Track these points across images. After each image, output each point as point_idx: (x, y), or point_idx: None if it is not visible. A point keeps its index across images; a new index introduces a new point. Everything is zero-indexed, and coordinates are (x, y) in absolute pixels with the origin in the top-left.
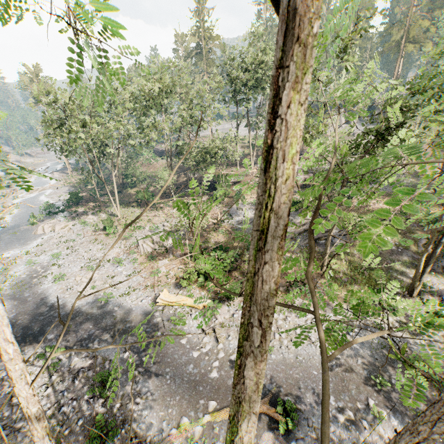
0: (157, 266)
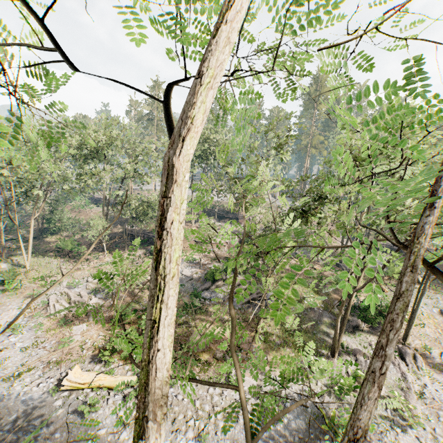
0: (70, 333)
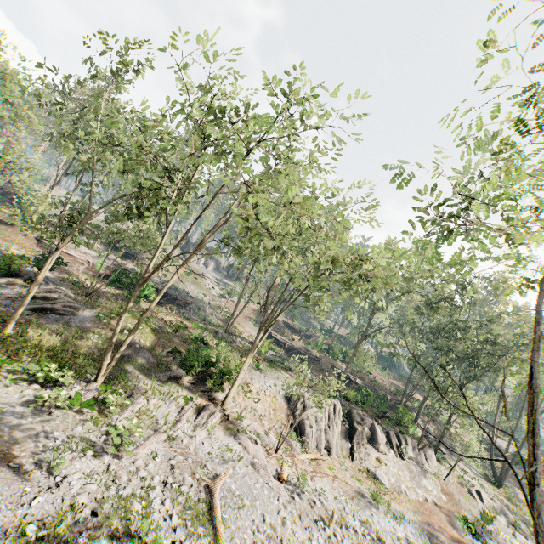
0: None
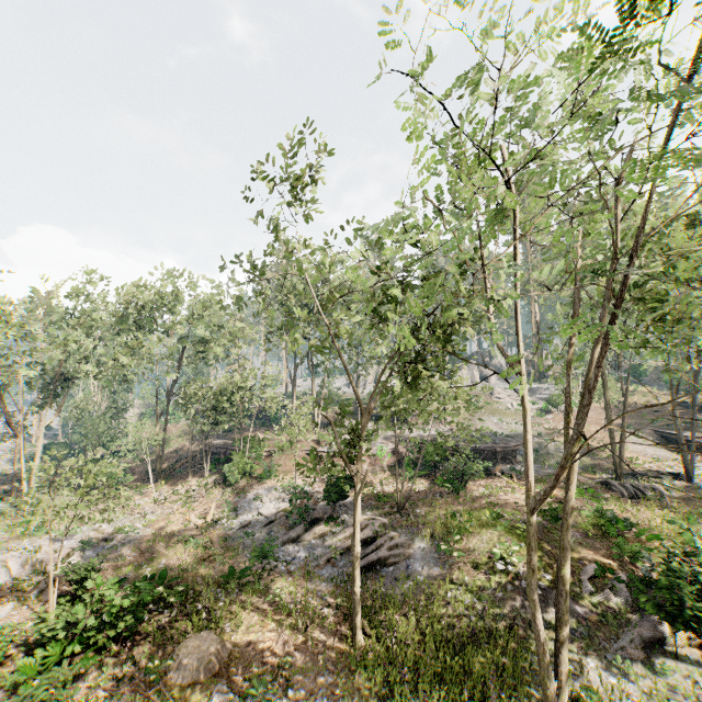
0: None
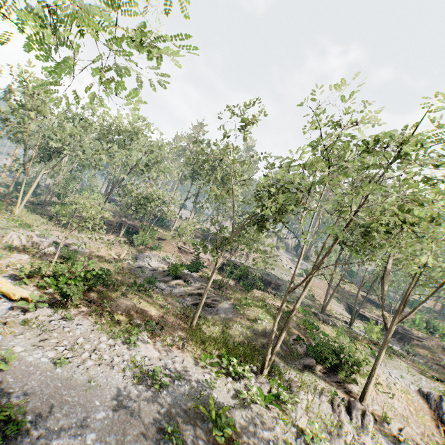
0: (9, 255)
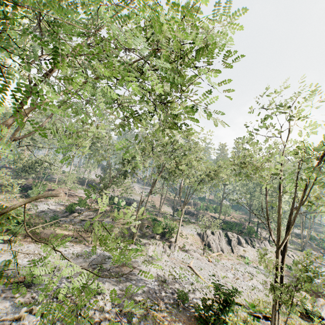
0: None
